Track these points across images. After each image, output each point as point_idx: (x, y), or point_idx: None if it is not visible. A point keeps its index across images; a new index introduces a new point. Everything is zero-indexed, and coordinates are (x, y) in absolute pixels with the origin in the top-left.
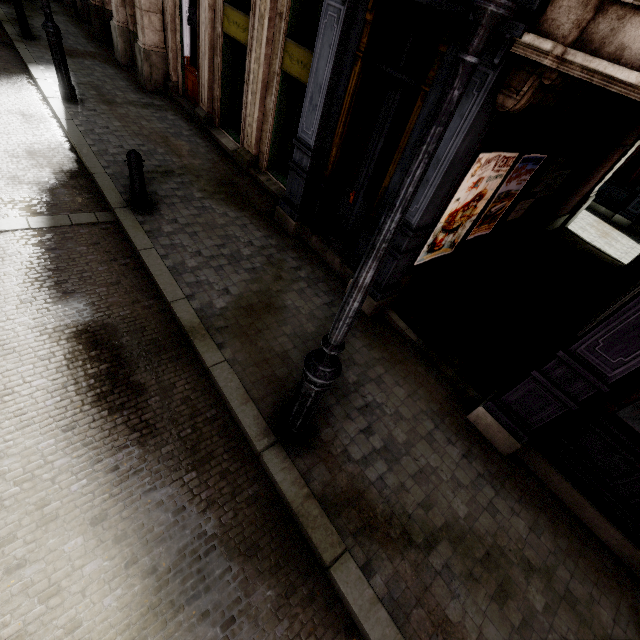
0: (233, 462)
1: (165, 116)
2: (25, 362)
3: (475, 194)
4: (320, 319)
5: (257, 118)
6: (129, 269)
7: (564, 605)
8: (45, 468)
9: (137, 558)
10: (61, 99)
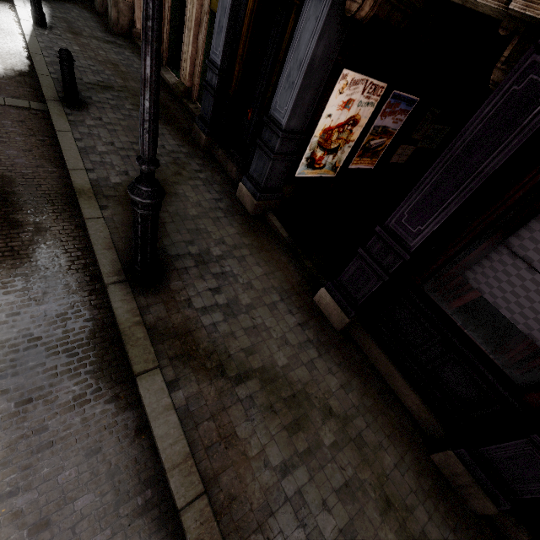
0: (82, 291)
1: (122, 52)
2: None
3: (348, 117)
4: (205, 208)
5: (191, 53)
6: (44, 144)
7: (352, 445)
8: None
9: None
10: (32, 23)
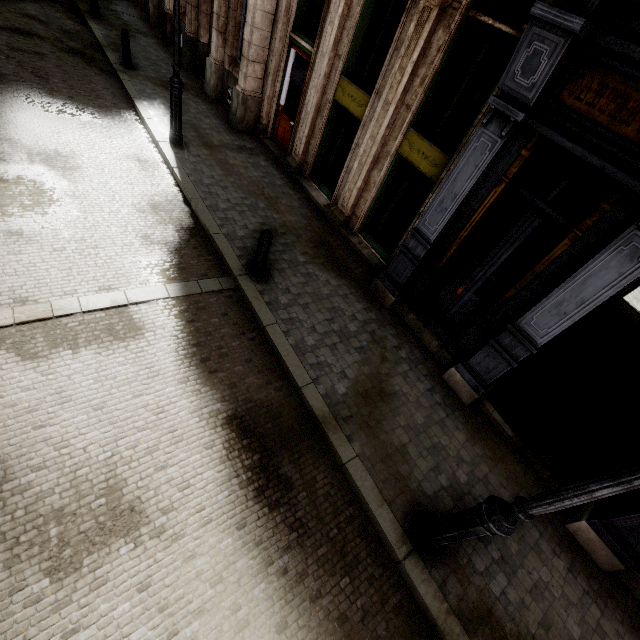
0: (376, 567)
1: (258, 162)
2: (193, 451)
3: None
4: (426, 408)
5: (359, 186)
6: (256, 344)
7: None
8: (230, 569)
9: None
10: (169, 143)
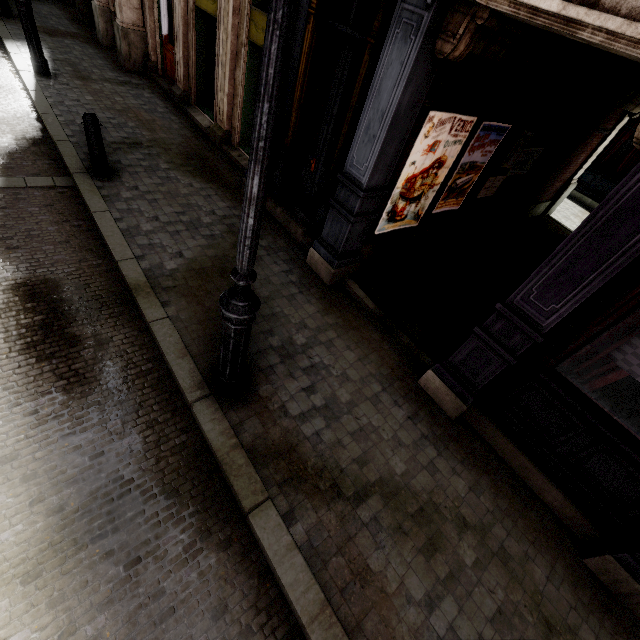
0: (163, 413)
1: (141, 94)
2: None
3: (433, 160)
4: (275, 285)
5: (227, 92)
6: (81, 230)
7: (496, 561)
8: None
9: (44, 497)
10: (33, 72)
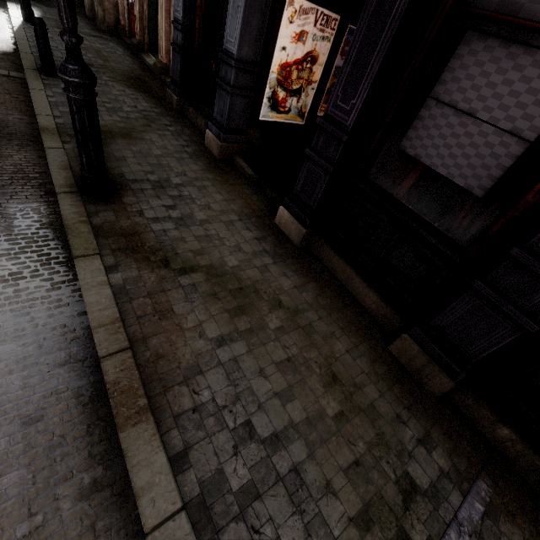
0: (34, 201)
1: (107, 43)
2: None
3: (305, 52)
4: (170, 150)
5: (164, 29)
6: (18, 100)
7: (300, 331)
8: None
9: None
10: (22, 20)
